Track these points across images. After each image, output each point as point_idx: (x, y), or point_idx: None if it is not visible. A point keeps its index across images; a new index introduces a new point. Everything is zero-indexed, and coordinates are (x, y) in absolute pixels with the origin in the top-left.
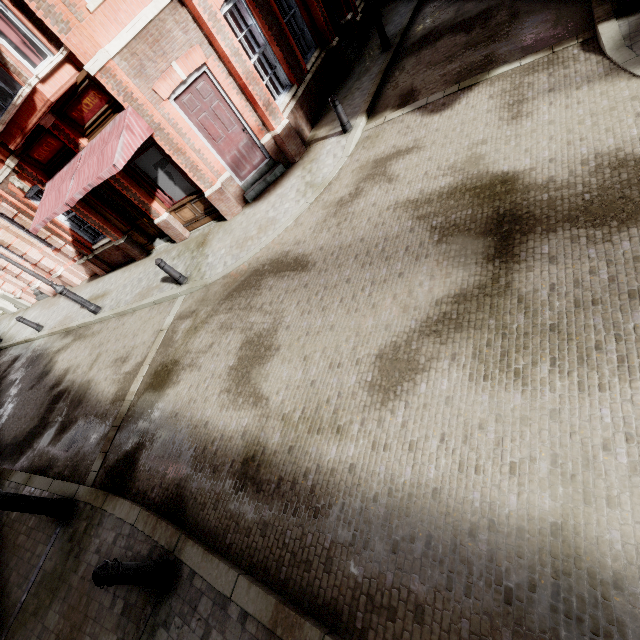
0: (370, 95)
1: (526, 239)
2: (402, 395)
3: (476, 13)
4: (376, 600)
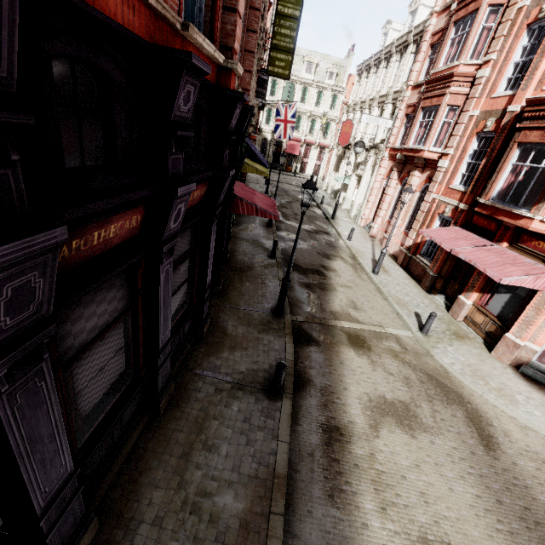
0: None
1: None
2: None
3: None
4: None
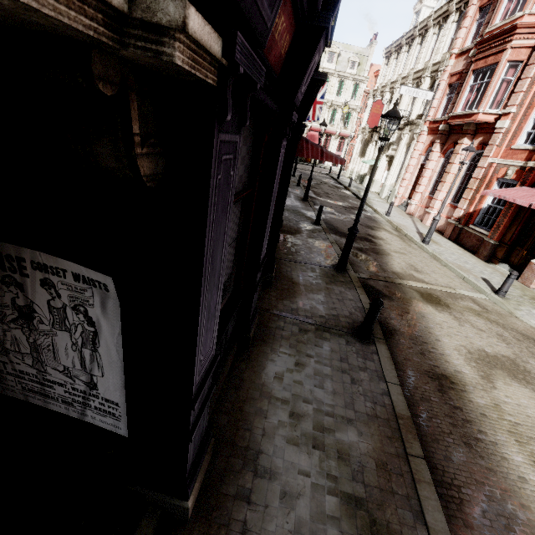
0: None
1: None
2: None
3: None
4: (464, 507)
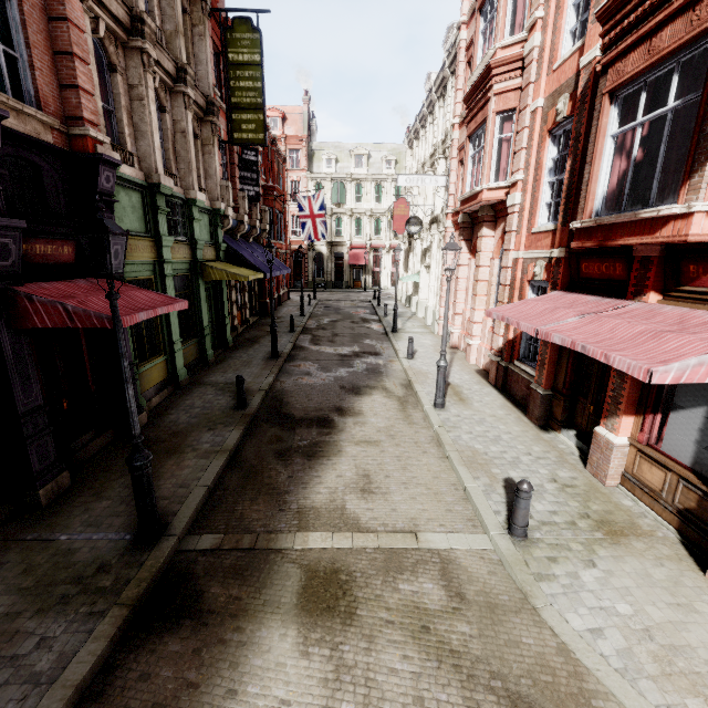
0: None
1: None
2: None
3: None
4: None
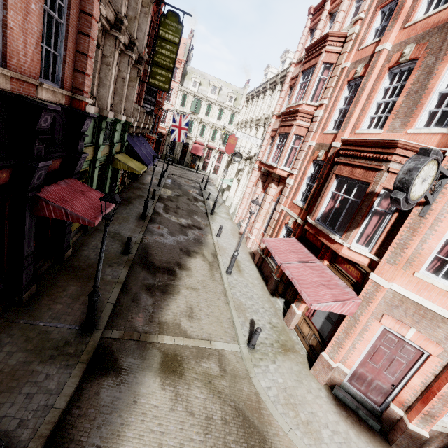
0: None
1: None
2: None
3: None
4: None
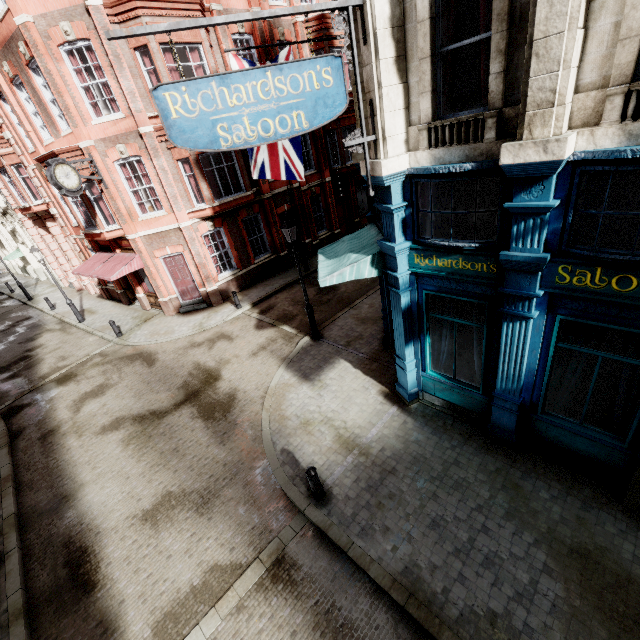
0: (266, 295)
1: (188, 404)
2: (105, 434)
3: (333, 285)
4: (33, 485)
